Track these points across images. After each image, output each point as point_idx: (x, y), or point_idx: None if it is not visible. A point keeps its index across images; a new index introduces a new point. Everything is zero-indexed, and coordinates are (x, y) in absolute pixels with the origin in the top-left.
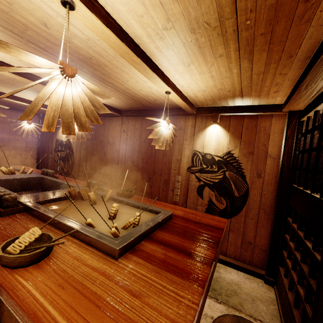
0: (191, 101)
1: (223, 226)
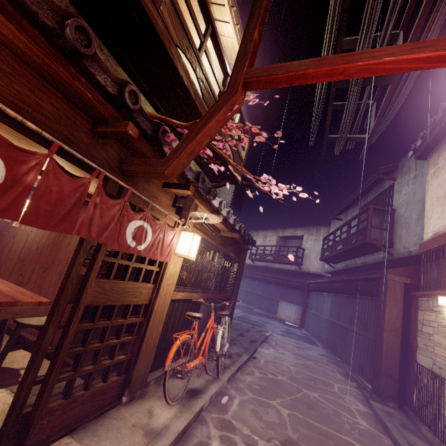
0: (91, 193)
1: (29, 301)
